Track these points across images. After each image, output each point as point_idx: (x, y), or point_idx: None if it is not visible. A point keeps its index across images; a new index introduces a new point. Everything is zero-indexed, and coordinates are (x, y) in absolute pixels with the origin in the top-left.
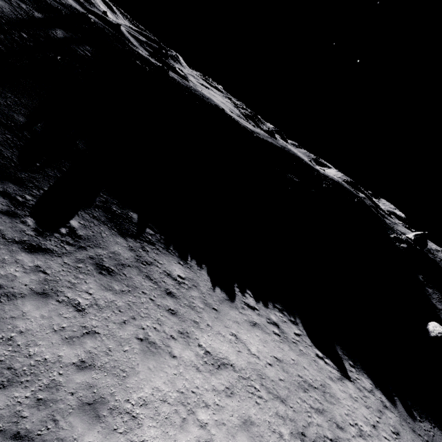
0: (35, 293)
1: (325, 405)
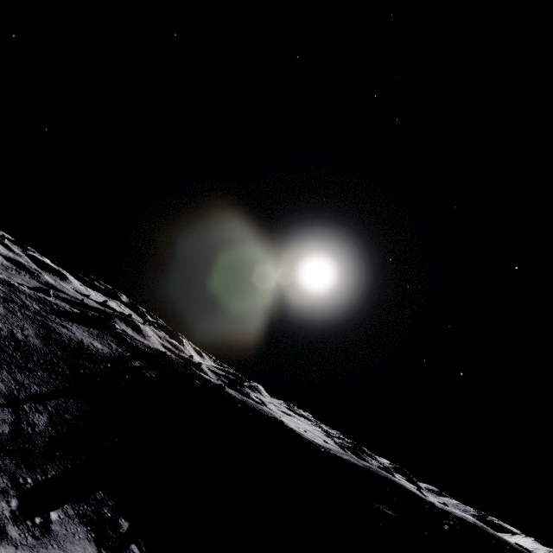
0: None
1: None
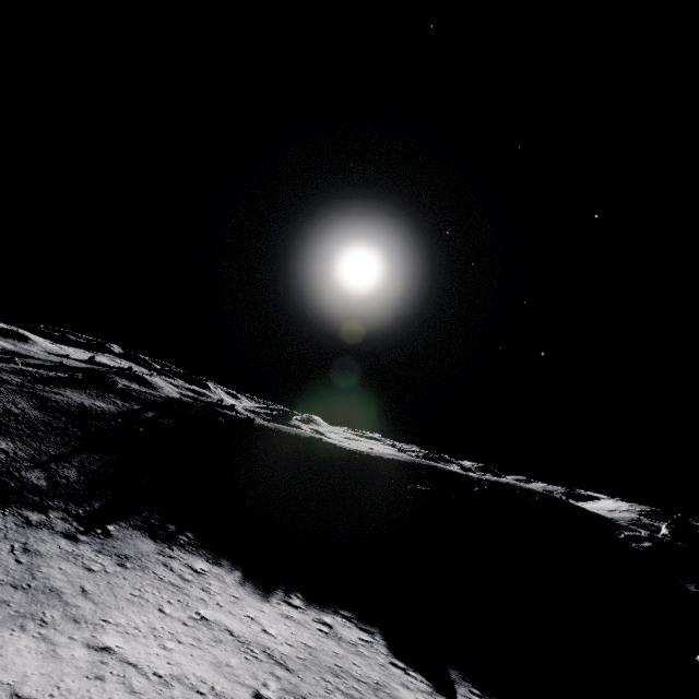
0: (61, 557)
1: (370, 697)
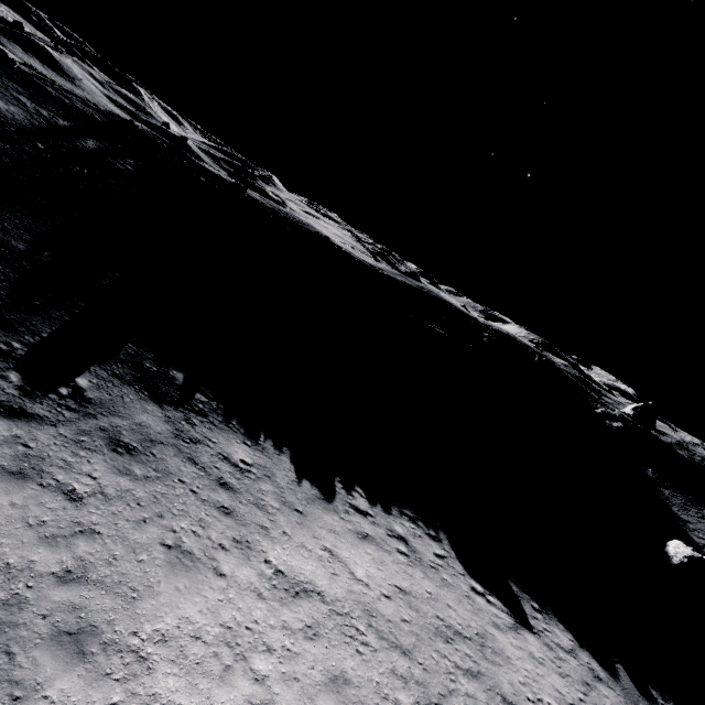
0: (7, 472)
1: (483, 665)
